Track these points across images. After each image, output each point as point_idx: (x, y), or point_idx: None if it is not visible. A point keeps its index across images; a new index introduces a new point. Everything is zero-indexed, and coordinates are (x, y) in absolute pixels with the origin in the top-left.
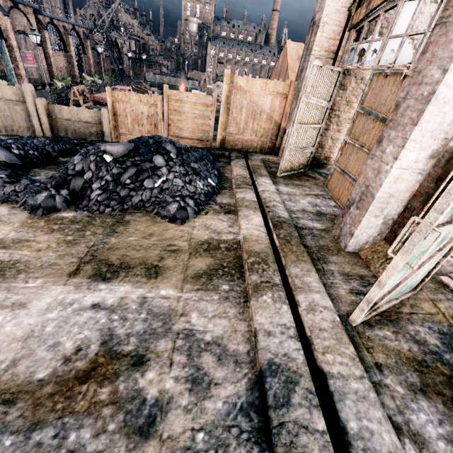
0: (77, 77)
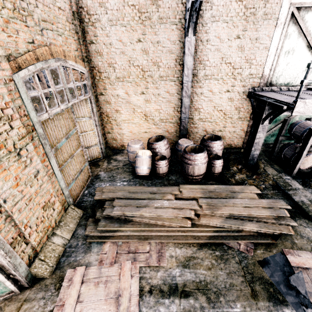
0: (48, 94)
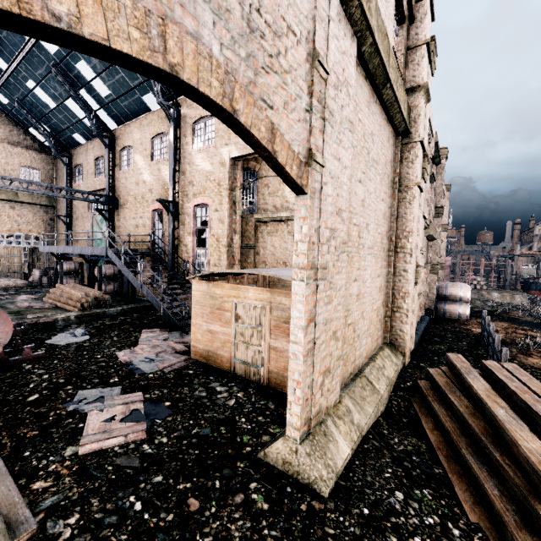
0: None
